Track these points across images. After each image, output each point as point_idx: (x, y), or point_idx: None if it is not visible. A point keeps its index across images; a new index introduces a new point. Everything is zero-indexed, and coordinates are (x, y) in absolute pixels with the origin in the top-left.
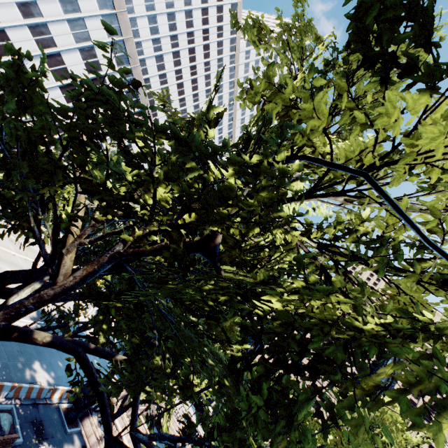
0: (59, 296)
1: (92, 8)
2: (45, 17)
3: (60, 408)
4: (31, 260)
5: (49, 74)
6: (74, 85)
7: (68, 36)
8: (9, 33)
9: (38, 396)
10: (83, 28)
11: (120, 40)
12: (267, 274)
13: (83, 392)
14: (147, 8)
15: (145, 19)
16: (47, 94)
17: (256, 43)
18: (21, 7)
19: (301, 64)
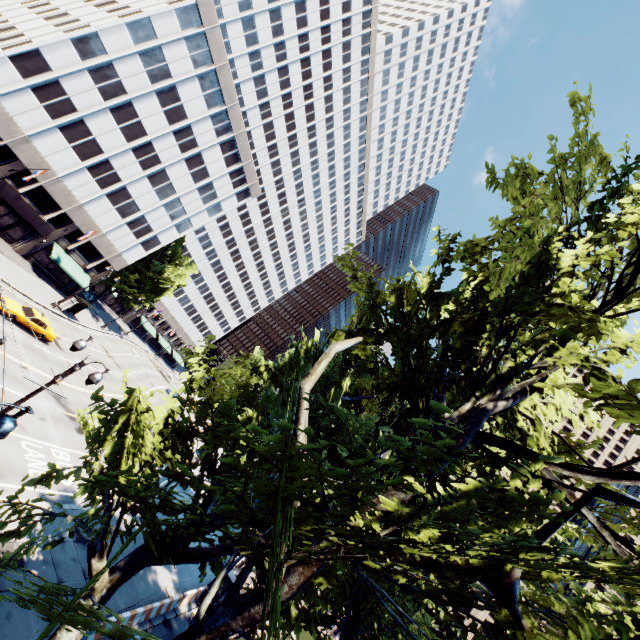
0: None
1: (171, 29)
2: (109, 54)
3: (191, 618)
4: (117, 397)
5: (118, 134)
6: (151, 144)
7: (141, 76)
8: (65, 85)
9: (168, 609)
10: (161, 61)
11: (211, 71)
12: (596, 632)
13: None
14: (240, 6)
15: (239, 24)
16: (116, 162)
17: (518, 199)
18: (78, 44)
19: (576, 207)
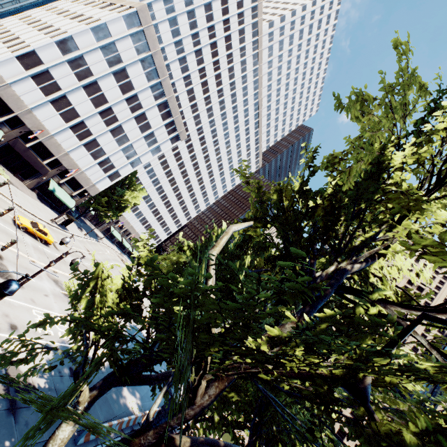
0: (197, 414)
1: (120, 29)
2: (80, 50)
3: None
4: None
5: (89, 103)
6: (111, 109)
7: (102, 63)
8: (52, 73)
9: (134, 423)
10: (115, 51)
11: (149, 56)
12: (429, 422)
13: (165, 410)
14: (167, 11)
15: (166, 23)
16: (89, 122)
17: (359, 118)
18: (60, 45)
19: (403, 122)
